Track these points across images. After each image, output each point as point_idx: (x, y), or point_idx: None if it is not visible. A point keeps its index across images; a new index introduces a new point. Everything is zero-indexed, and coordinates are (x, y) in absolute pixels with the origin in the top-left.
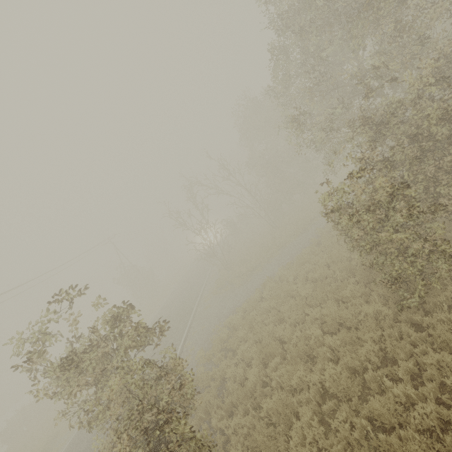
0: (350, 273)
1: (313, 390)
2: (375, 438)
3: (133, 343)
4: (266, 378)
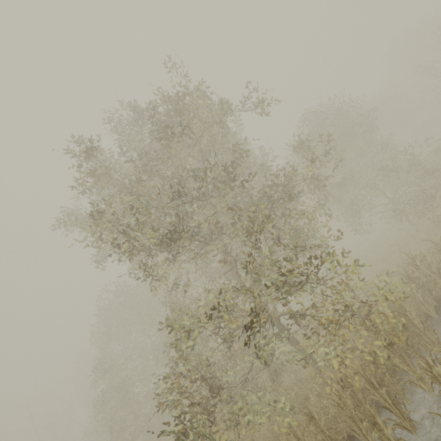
0: None
1: None
2: None
3: None
4: None
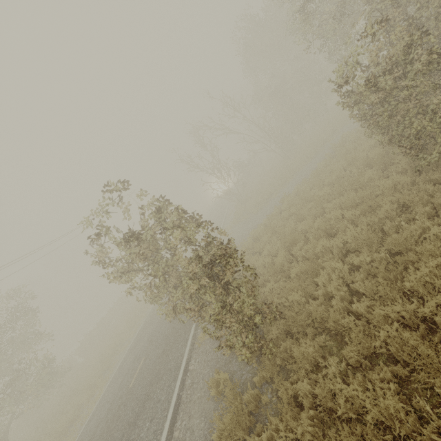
0: (367, 168)
1: (336, 252)
2: (393, 263)
3: (179, 221)
4: (292, 258)
